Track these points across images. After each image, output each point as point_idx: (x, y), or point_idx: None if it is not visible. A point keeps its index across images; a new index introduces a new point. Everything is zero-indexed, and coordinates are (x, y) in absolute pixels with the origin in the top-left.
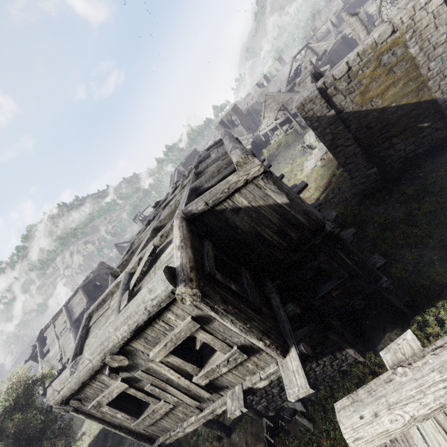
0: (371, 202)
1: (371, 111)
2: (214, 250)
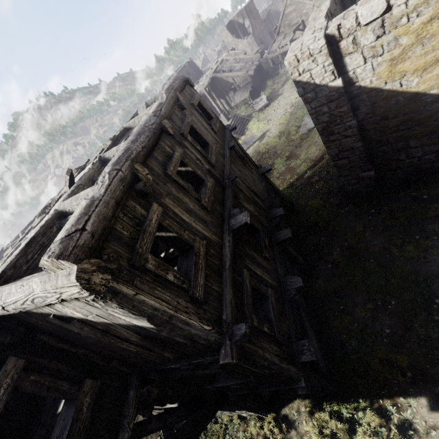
0: (354, 209)
1: (396, 93)
2: (23, 375)
